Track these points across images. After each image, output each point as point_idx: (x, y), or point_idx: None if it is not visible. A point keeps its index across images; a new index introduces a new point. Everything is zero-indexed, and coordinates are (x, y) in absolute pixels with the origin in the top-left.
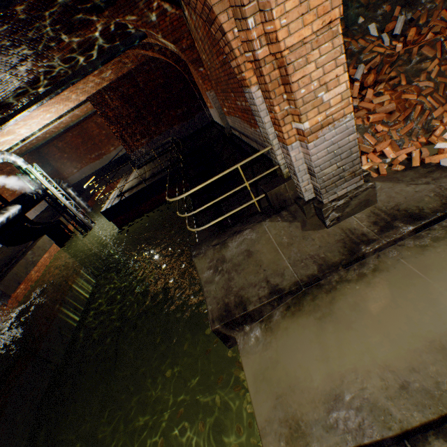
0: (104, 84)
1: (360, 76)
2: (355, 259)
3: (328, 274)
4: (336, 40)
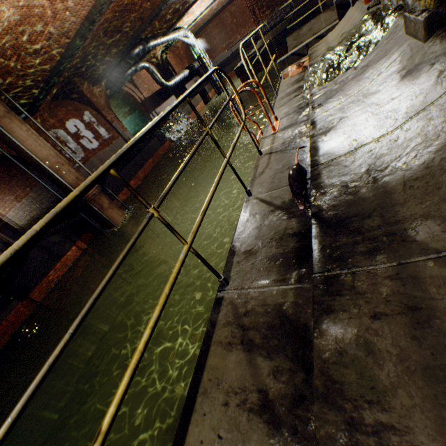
0: None
1: None
2: None
3: None
4: None
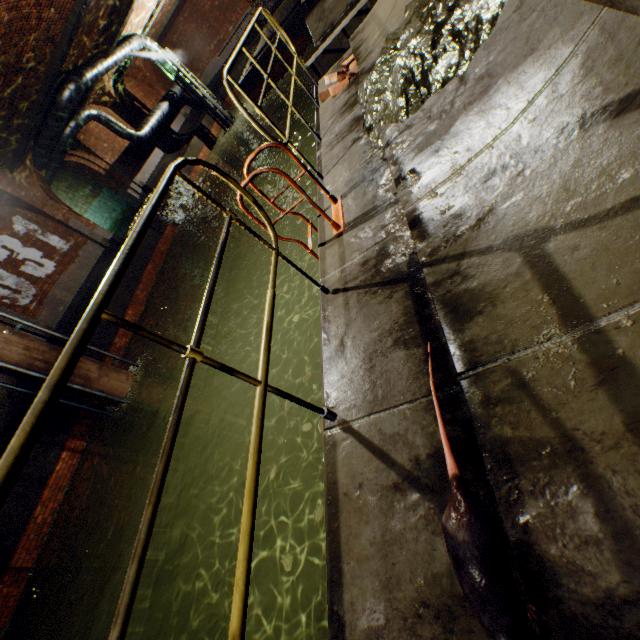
0: None
1: None
2: None
3: None
4: None
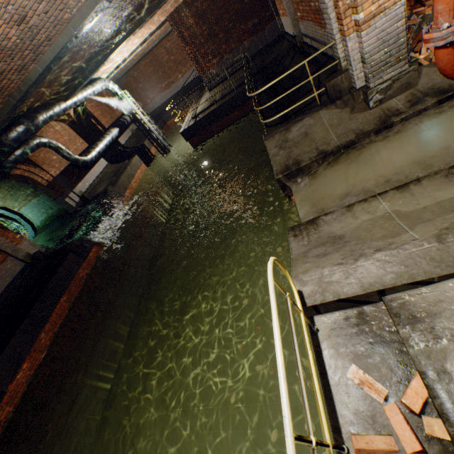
0: (181, 0)
1: None
2: (384, 127)
3: (362, 140)
4: None
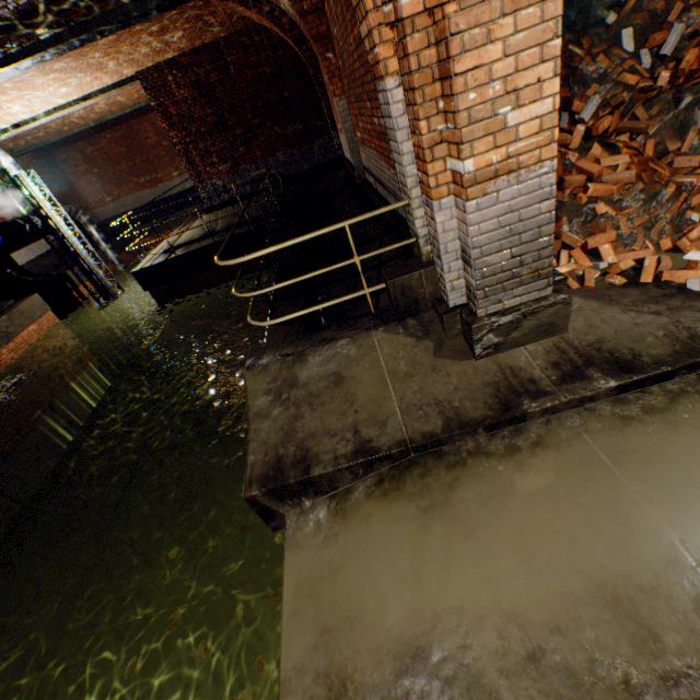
0: (168, 54)
1: (590, 116)
2: (509, 420)
3: (458, 438)
4: (550, 4)
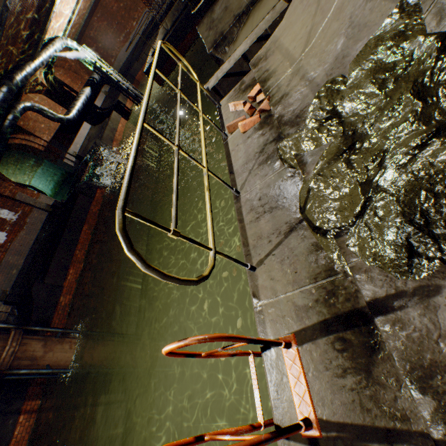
0: None
1: None
2: None
3: None
4: None
